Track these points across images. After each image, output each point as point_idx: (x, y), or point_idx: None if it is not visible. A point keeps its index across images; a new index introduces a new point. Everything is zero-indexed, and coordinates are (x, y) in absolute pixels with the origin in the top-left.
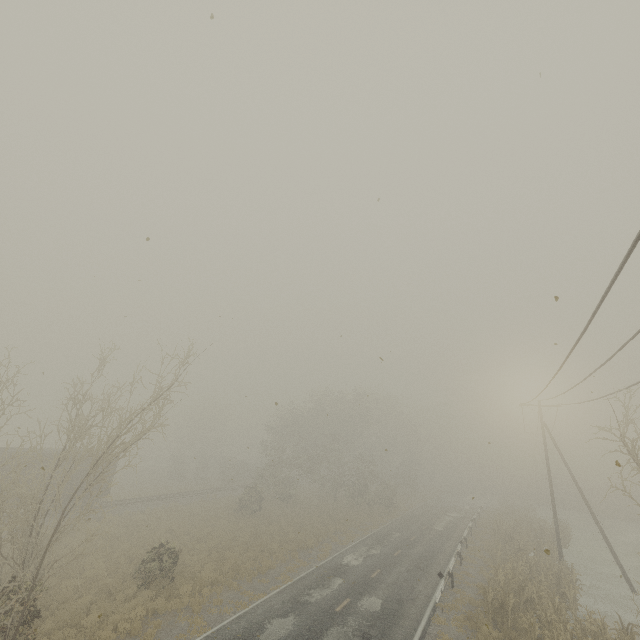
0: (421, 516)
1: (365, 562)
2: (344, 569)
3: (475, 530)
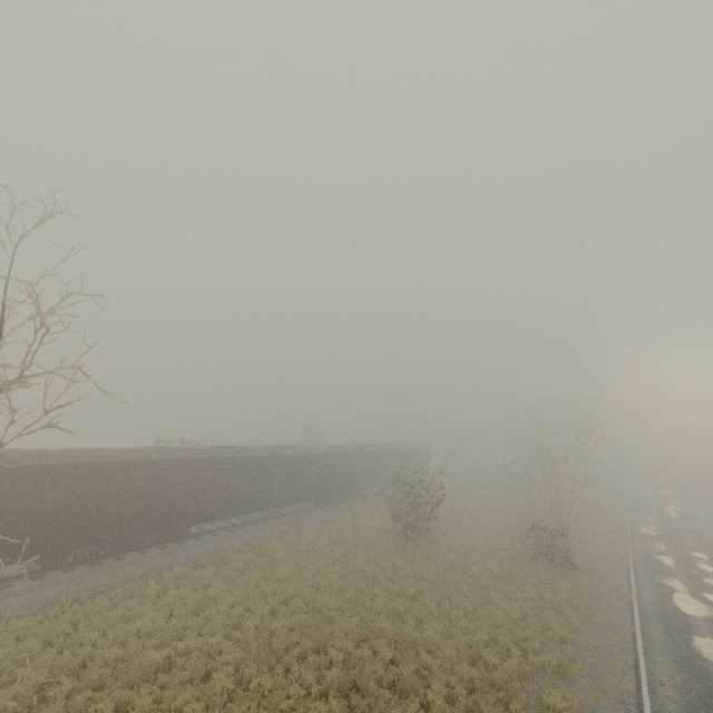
0: (647, 506)
1: (658, 534)
2: (651, 536)
3: (705, 521)
